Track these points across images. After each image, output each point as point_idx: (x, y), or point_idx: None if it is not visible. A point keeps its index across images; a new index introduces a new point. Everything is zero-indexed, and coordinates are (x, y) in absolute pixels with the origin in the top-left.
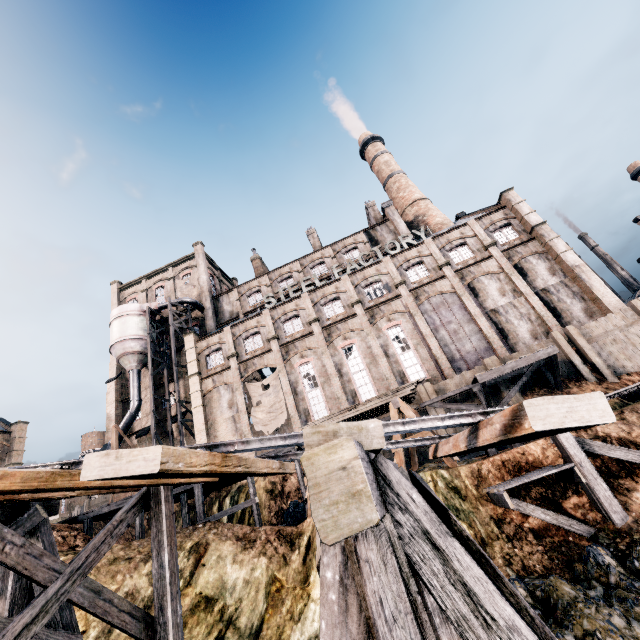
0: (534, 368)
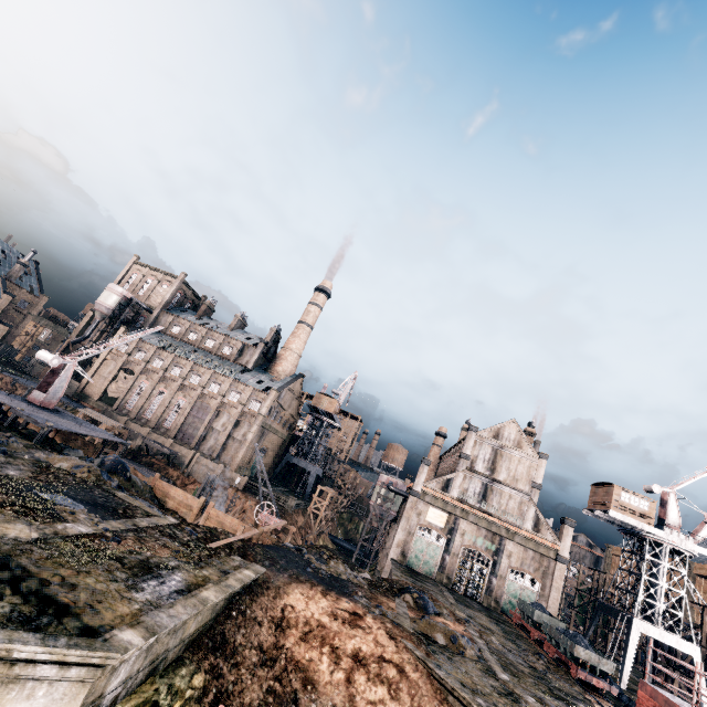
0: (173, 454)
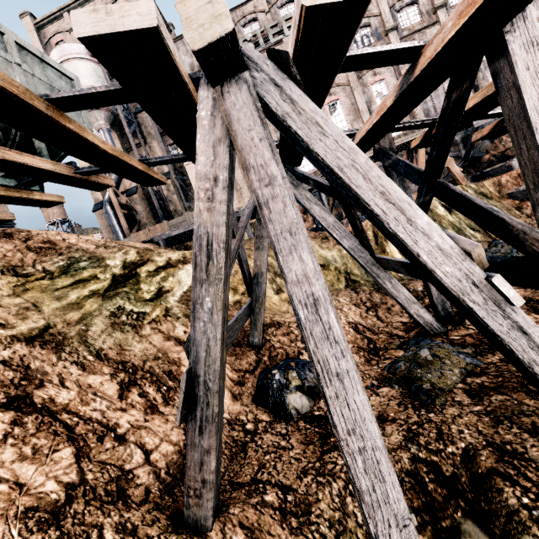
0: None
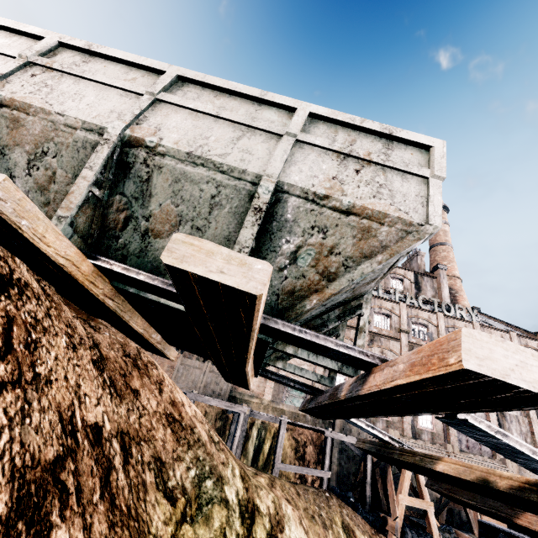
0: None
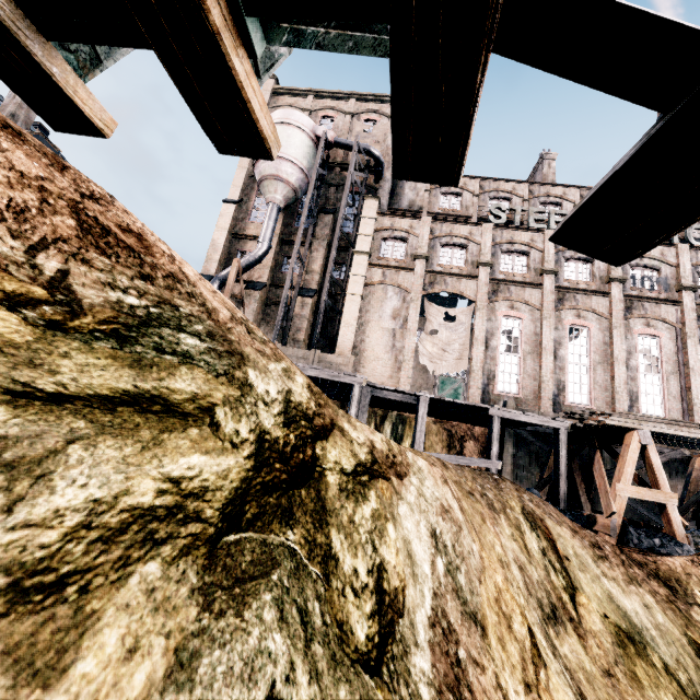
0: None
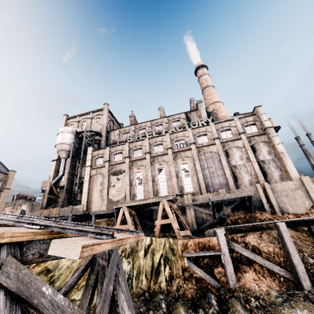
0: (241, 199)
